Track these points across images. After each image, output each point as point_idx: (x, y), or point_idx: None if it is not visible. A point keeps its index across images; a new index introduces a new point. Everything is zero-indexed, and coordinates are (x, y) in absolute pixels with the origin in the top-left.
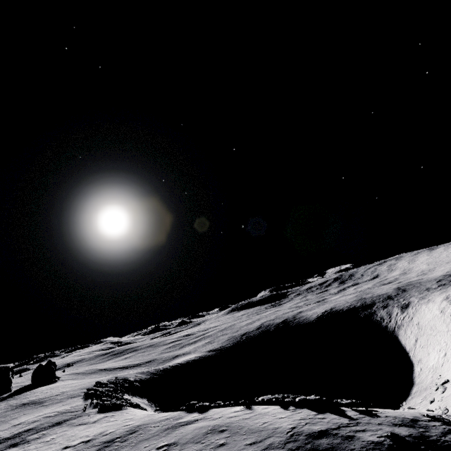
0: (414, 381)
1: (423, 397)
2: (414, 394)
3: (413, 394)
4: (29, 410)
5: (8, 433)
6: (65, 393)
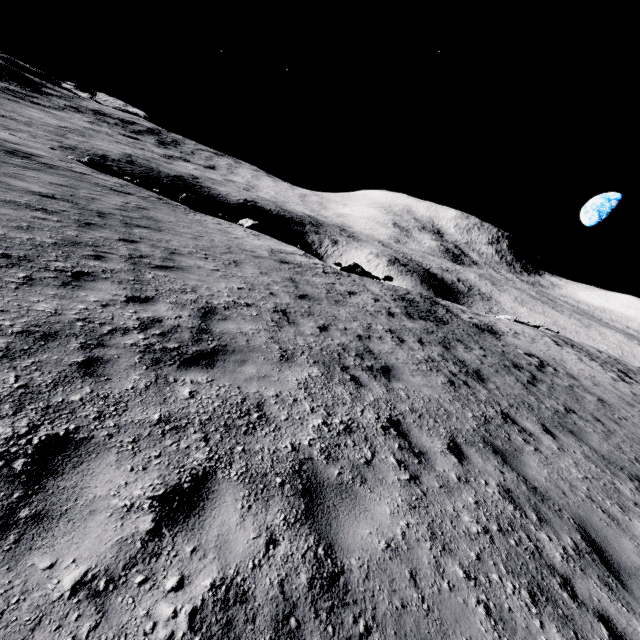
0: None
1: None
2: None
3: None
4: (88, 186)
5: (369, 293)
6: (23, 146)
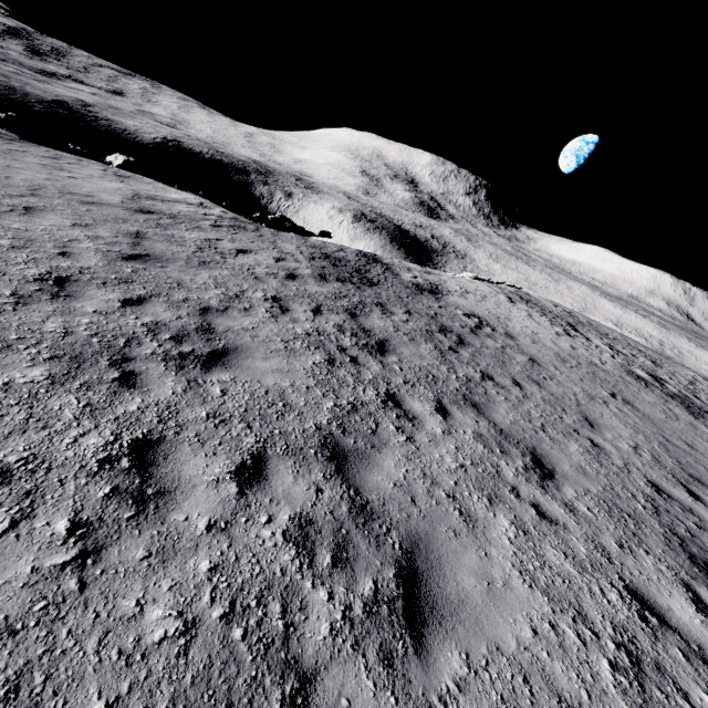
0: None
1: None
2: None
3: None
4: None
5: (274, 252)
6: None
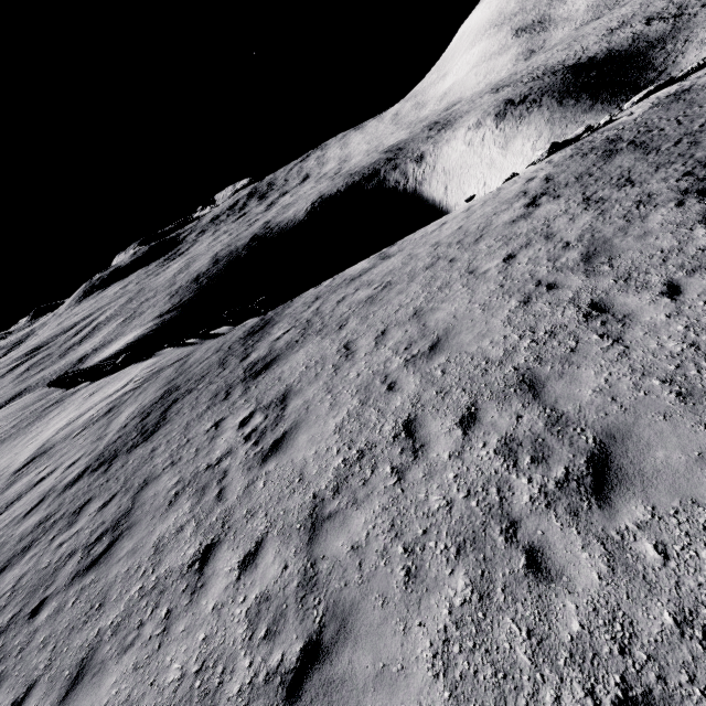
0: None
1: None
2: None
3: None
4: None
5: (85, 448)
6: None
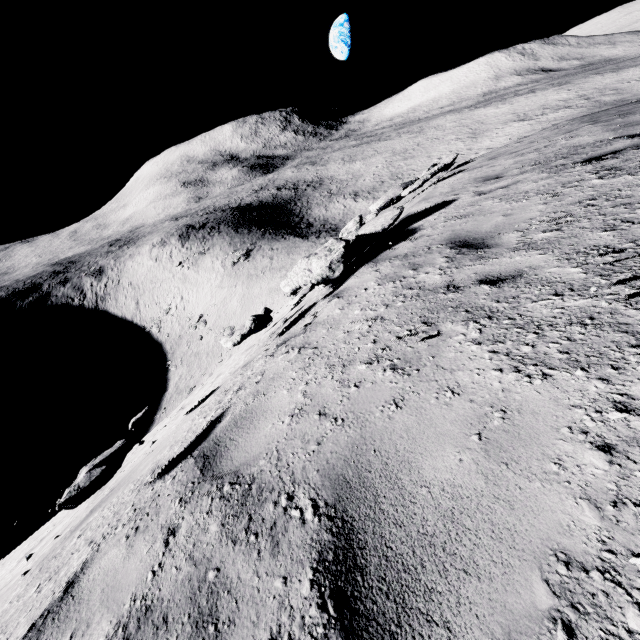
0: (160, 342)
1: (187, 344)
2: (172, 350)
3: (171, 351)
4: None
5: None
6: None
